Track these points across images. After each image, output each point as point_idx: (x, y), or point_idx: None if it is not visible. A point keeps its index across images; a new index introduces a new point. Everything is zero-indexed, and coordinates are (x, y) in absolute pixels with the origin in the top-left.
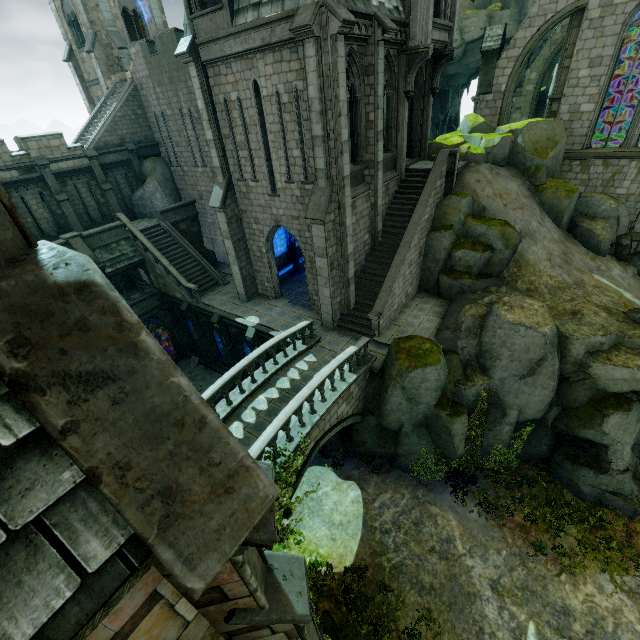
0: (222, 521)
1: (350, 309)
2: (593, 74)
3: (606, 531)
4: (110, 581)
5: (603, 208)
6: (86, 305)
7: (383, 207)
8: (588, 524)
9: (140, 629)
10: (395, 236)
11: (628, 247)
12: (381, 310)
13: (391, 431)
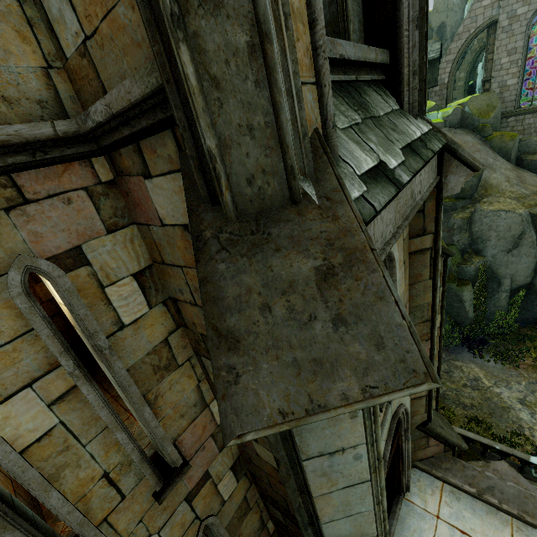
0: None
1: None
2: (511, 60)
3: None
4: None
5: None
6: None
7: None
8: None
9: None
10: None
11: None
12: None
13: None
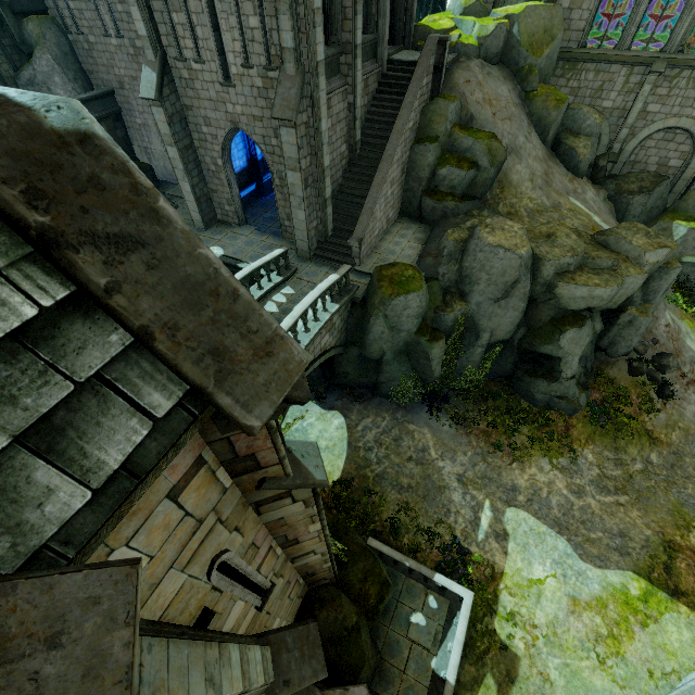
0: (267, 378)
1: (328, 236)
2: None
3: (550, 428)
4: (178, 425)
5: (588, 123)
6: (94, 160)
7: (362, 110)
8: (537, 424)
9: (191, 486)
10: (376, 148)
11: (604, 169)
12: (362, 235)
13: (373, 361)
